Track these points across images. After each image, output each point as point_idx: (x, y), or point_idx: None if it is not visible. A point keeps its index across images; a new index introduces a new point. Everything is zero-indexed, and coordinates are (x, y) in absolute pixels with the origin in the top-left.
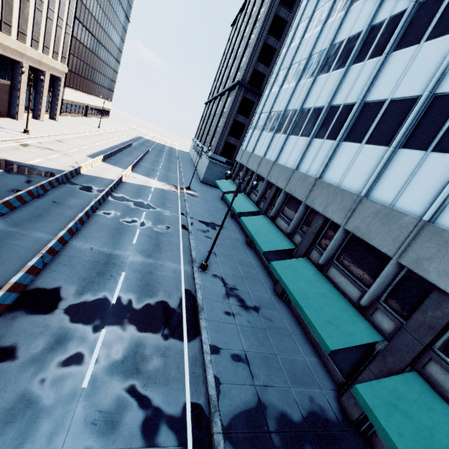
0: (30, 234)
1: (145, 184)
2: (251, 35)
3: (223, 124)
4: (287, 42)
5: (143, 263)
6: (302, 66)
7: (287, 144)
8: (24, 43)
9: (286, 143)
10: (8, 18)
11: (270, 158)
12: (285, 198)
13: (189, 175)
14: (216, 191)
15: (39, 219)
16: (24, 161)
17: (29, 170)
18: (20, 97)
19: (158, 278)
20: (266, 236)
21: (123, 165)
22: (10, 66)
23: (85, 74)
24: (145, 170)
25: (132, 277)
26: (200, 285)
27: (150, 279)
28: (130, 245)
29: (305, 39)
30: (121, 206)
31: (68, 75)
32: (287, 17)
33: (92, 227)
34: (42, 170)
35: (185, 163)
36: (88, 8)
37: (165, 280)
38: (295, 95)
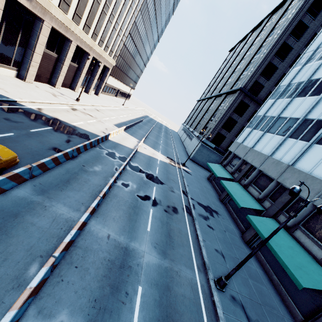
0: (52, 207)
1: (153, 155)
2: (254, 56)
3: (219, 118)
4: (301, 61)
5: (159, 267)
6: None
7: (310, 151)
8: (95, 41)
9: (309, 150)
10: (90, 22)
11: (280, 160)
12: (310, 211)
13: (181, 151)
14: (202, 170)
15: (66, 185)
16: (70, 121)
17: (71, 130)
18: (81, 76)
19: (176, 300)
20: (291, 255)
21: (137, 136)
22: (81, 55)
23: (124, 70)
24: (152, 143)
25: (150, 298)
26: (224, 321)
27: (169, 303)
28: (145, 233)
29: None
30: (136, 177)
31: (113, 68)
32: (294, 44)
33: (111, 202)
34: (81, 131)
35: (176, 141)
36: (138, 28)
37: (184, 305)
38: (320, 105)
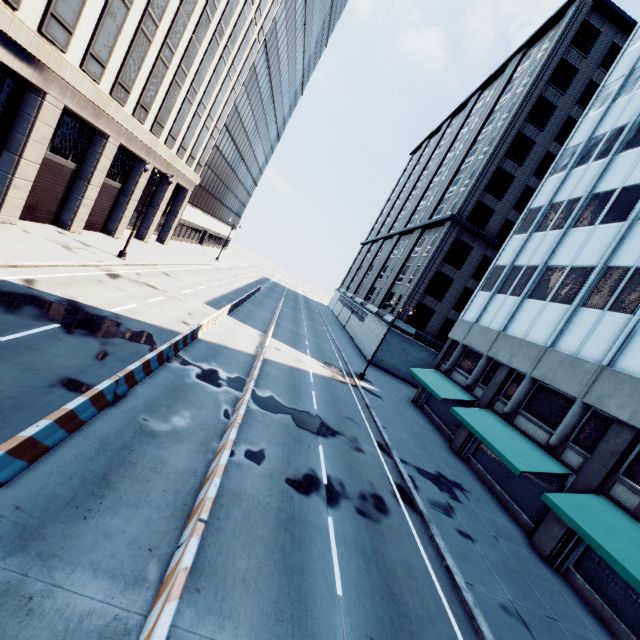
0: (52, 595)
1: (297, 364)
2: (465, 159)
3: (418, 275)
4: (563, 163)
5: None
6: (635, 193)
7: None
8: (158, 137)
9: (639, 331)
10: (148, 101)
11: (577, 355)
12: None
13: (346, 347)
14: (396, 383)
15: (99, 495)
16: (105, 305)
17: (109, 325)
18: (128, 207)
19: None
20: None
21: (257, 322)
22: (129, 164)
23: (216, 192)
24: (288, 335)
25: None
26: None
27: None
28: (334, 607)
29: (626, 155)
30: (275, 428)
31: (195, 189)
32: (536, 136)
33: (229, 522)
34: (133, 326)
35: (332, 324)
36: (241, 117)
37: None
38: (634, 240)
